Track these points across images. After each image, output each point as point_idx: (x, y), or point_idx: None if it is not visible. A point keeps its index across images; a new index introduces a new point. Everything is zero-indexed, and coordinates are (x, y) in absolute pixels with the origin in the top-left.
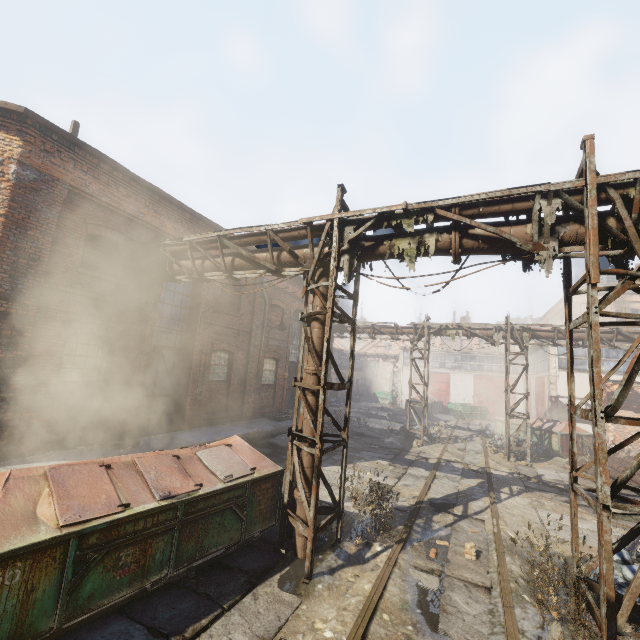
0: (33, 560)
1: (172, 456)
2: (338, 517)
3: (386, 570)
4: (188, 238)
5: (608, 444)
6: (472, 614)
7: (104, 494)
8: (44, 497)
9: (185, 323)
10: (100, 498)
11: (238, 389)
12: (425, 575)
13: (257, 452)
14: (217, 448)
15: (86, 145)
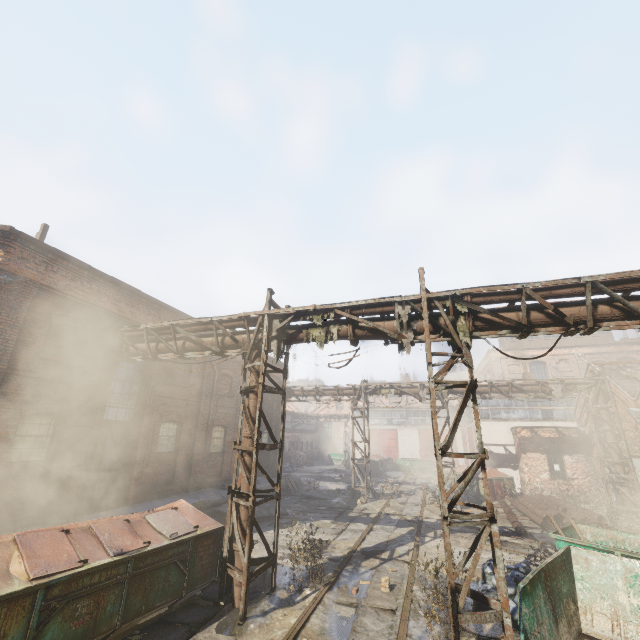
0: (8, 608)
1: (123, 520)
2: (273, 566)
3: (311, 607)
4: (145, 326)
5: (526, 485)
6: (376, 630)
7: (65, 553)
8: (15, 558)
9: (135, 397)
10: (62, 556)
11: (185, 459)
12: (345, 608)
13: (201, 512)
14: (164, 511)
15: (59, 251)
